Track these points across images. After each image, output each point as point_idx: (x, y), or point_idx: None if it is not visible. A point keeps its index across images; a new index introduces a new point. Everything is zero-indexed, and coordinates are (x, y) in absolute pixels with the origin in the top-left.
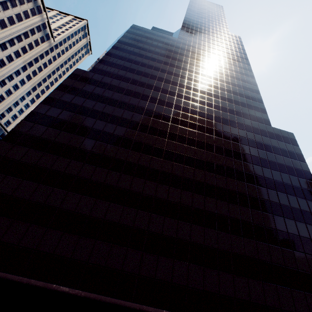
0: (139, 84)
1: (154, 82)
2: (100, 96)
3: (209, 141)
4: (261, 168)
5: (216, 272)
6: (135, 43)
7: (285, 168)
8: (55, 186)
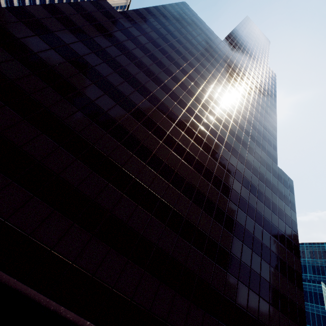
0: (167, 56)
1: (184, 64)
2: (119, 42)
3: (217, 148)
4: (256, 199)
5: (173, 293)
6: (180, 18)
7: (277, 210)
8: (8, 104)
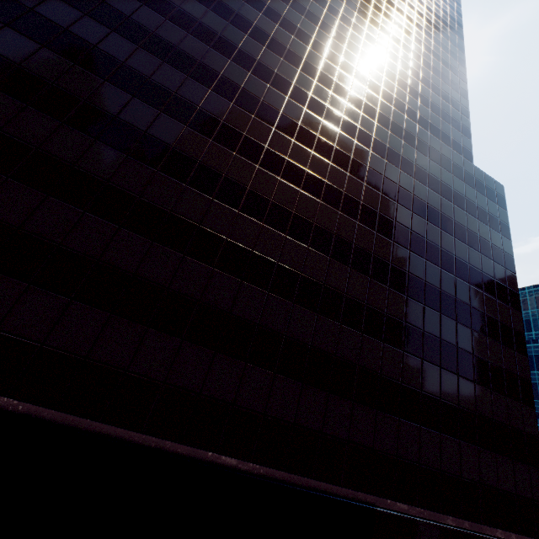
0: None
1: None
2: None
3: (359, 157)
4: (439, 231)
5: (324, 395)
6: None
7: (478, 242)
8: None
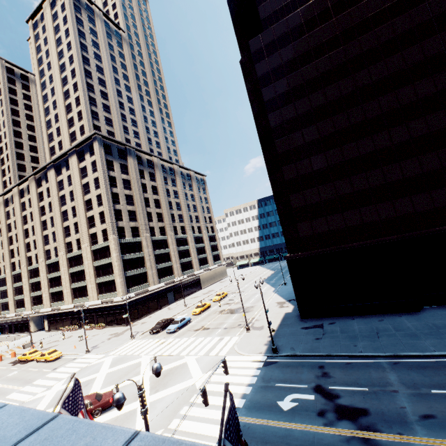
0: None
1: None
2: (311, 51)
3: None
4: None
5: None
6: None
7: None
8: (364, 171)
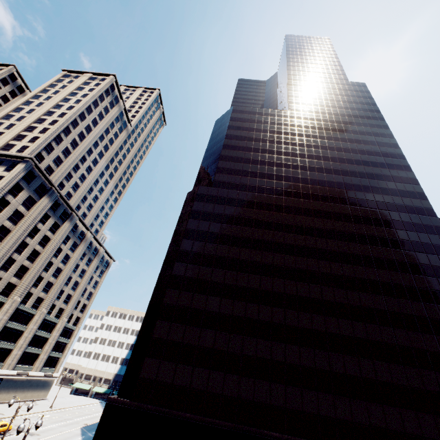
0: (266, 192)
1: (282, 184)
2: (234, 217)
3: (365, 253)
4: (436, 280)
5: (414, 412)
6: (245, 133)
7: None
8: (230, 331)
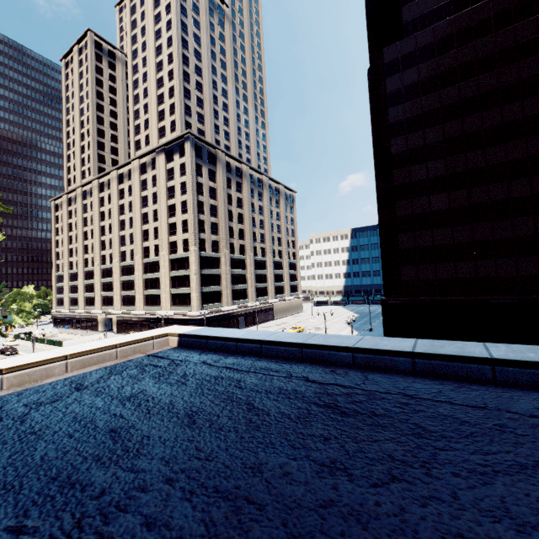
0: None
1: None
2: (457, 70)
3: None
4: None
5: None
6: None
7: None
8: (491, 220)
